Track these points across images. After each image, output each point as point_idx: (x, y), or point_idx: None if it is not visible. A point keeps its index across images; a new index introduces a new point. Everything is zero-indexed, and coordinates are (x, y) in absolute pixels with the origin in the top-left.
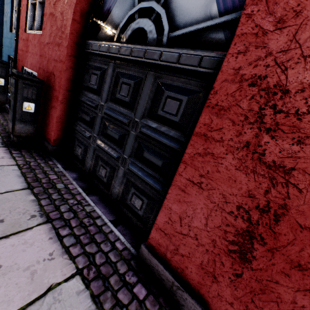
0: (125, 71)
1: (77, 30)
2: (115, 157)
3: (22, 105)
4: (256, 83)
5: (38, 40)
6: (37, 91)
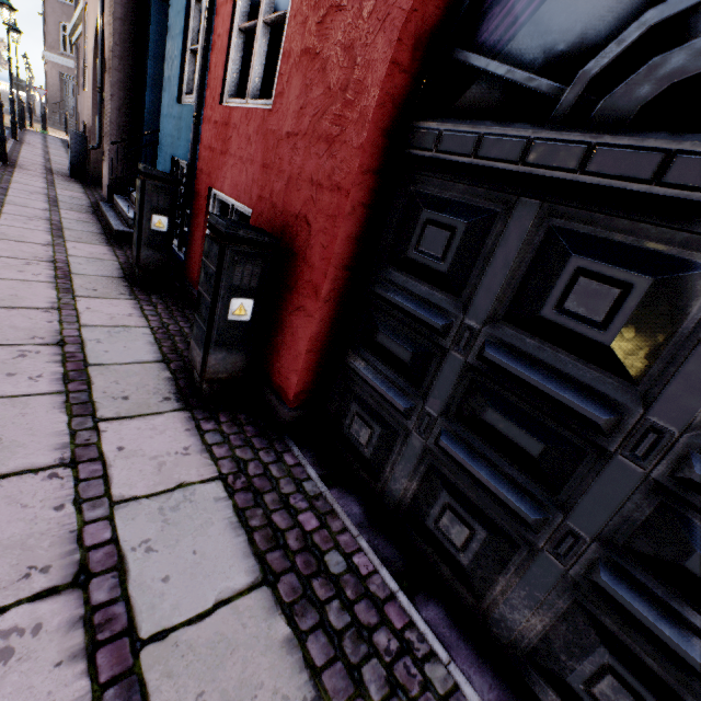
0: (602, 232)
1: (396, 92)
2: (527, 518)
3: (226, 307)
4: None
5: (257, 125)
6: (262, 268)
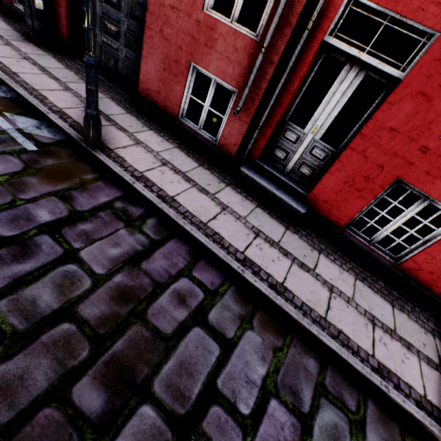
0: None
1: None
2: (116, 49)
3: (34, 3)
4: (159, 2)
5: None
6: None
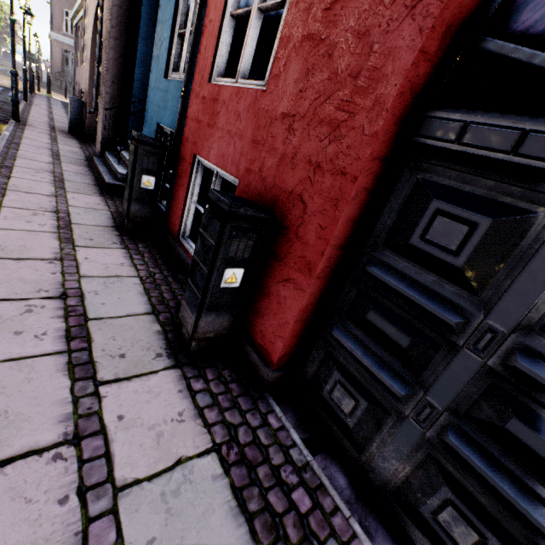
0: None
1: (415, 81)
2: None
3: (220, 277)
4: None
5: (249, 103)
6: (255, 241)
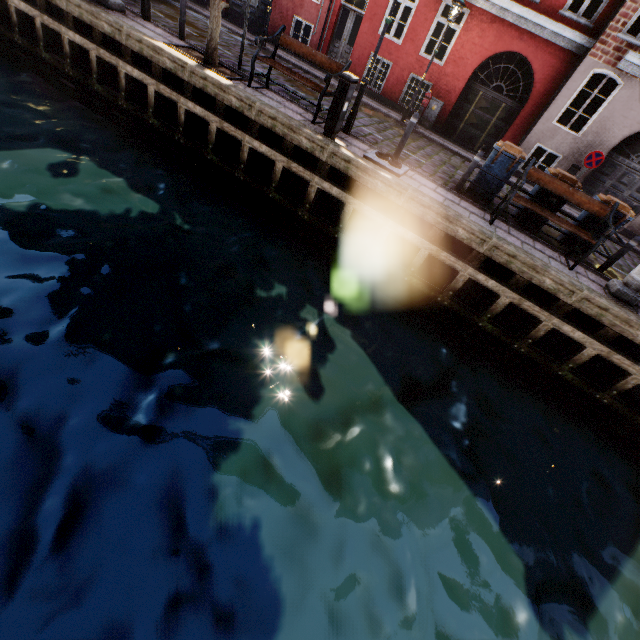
0: None
1: None
2: (254, 13)
3: None
4: None
5: None
6: None
